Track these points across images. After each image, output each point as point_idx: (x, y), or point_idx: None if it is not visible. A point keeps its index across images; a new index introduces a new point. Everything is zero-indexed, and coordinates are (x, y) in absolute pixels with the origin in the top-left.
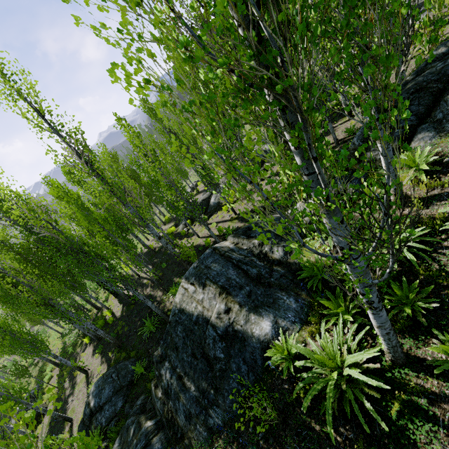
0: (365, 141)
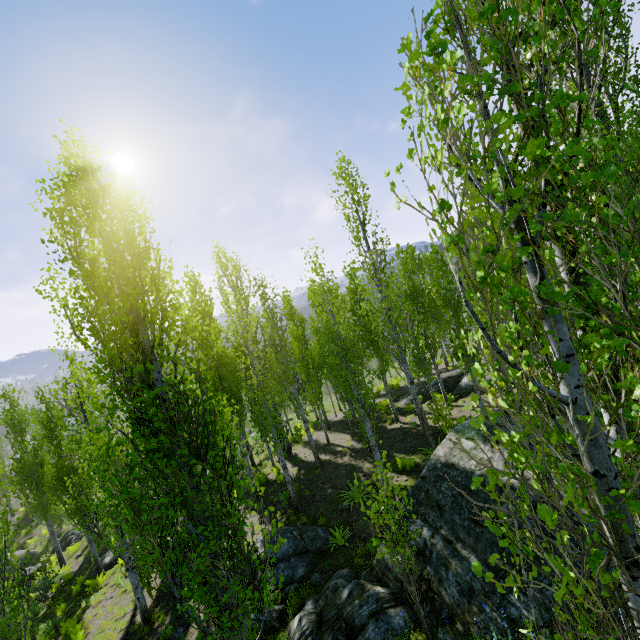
0: None
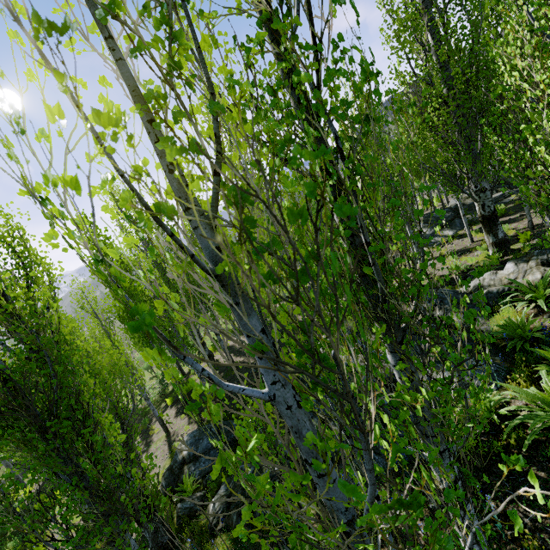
0: None
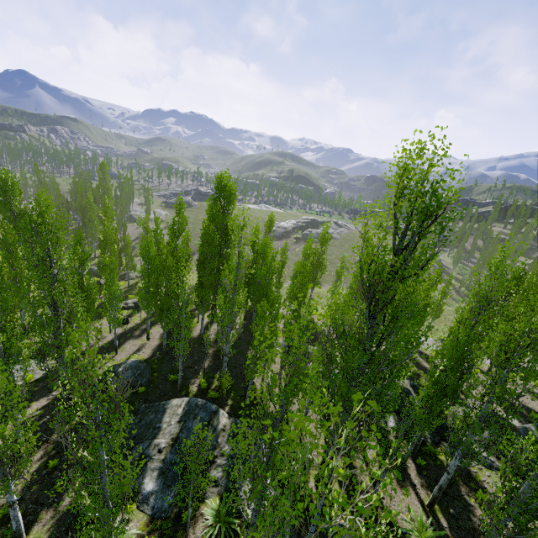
0: (322, 535)
